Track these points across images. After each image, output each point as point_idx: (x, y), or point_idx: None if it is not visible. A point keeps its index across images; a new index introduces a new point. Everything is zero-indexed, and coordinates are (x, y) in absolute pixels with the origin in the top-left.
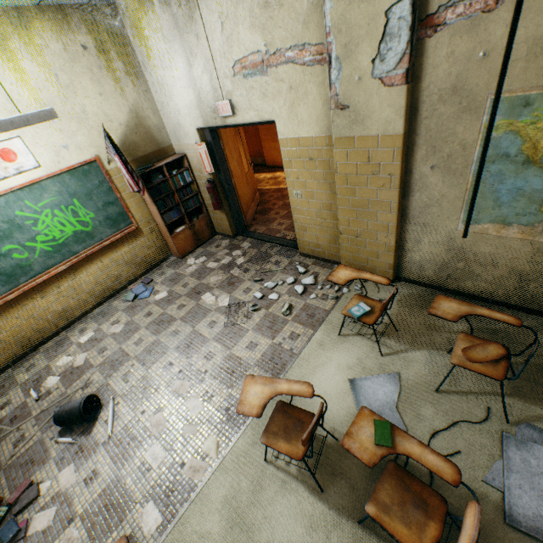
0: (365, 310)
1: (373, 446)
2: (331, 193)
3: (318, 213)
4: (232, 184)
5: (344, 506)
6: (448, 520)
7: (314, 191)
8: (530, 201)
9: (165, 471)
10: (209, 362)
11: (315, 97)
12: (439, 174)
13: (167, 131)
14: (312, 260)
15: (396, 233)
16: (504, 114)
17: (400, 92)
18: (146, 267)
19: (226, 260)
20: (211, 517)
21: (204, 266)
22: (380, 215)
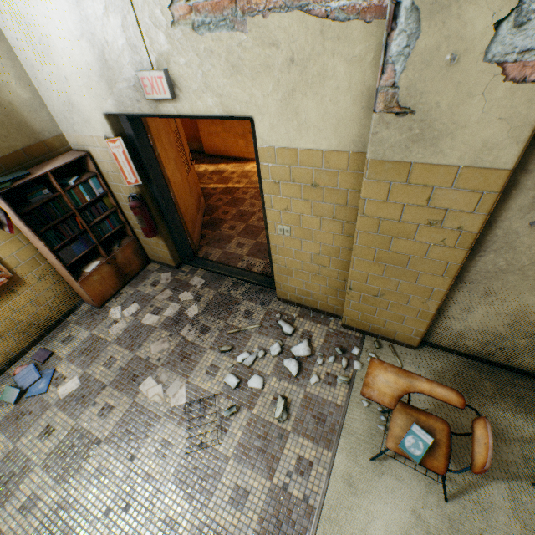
0: (426, 445)
1: None
2: (341, 236)
3: (315, 257)
4: (170, 198)
5: None
6: None
7: (312, 229)
8: None
9: None
10: None
11: (339, 85)
12: None
13: (50, 112)
14: (297, 310)
15: (441, 300)
16: None
17: None
18: (38, 331)
19: (172, 309)
20: None
21: (138, 323)
22: (423, 276)
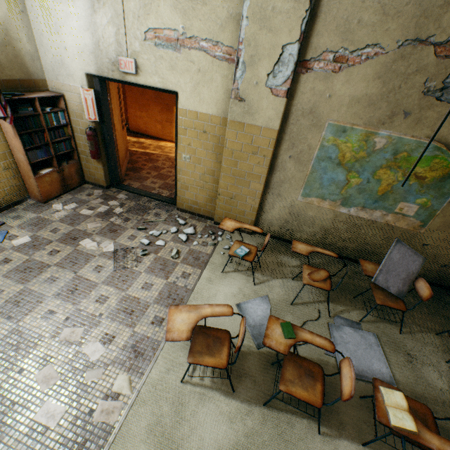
0: (246, 251)
1: (284, 340)
2: (216, 162)
3: (202, 176)
4: (113, 137)
5: (251, 397)
6: None
7: (202, 158)
8: (337, 187)
9: (68, 426)
10: (104, 305)
11: (218, 85)
12: (293, 162)
13: (42, 64)
14: (189, 215)
15: (261, 198)
16: (333, 134)
17: (281, 101)
18: None
19: (103, 208)
20: None
21: (77, 213)
22: (252, 184)
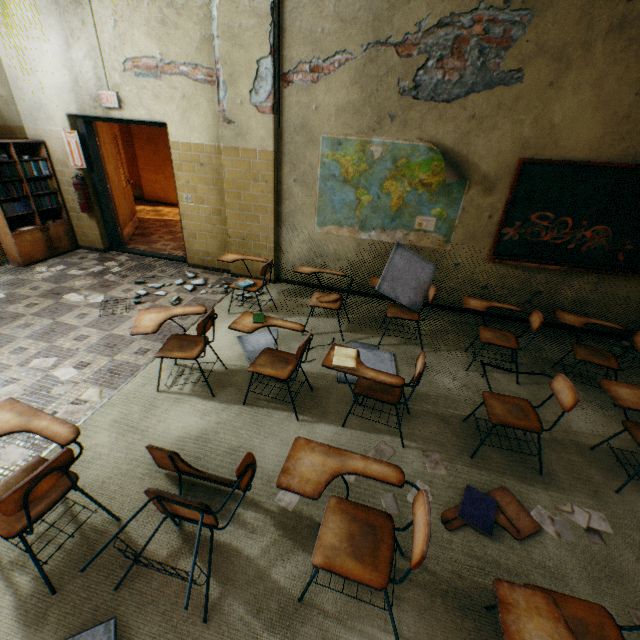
0: (250, 283)
1: (252, 325)
2: (220, 199)
3: (209, 219)
4: (108, 188)
5: (232, 400)
6: (306, 389)
7: (205, 196)
8: (350, 209)
9: None
10: (83, 342)
11: (206, 110)
12: (299, 186)
13: (19, 110)
14: (202, 270)
15: (275, 235)
16: (330, 148)
17: (270, 119)
18: None
19: (97, 268)
20: (99, 435)
21: (65, 273)
22: (262, 218)
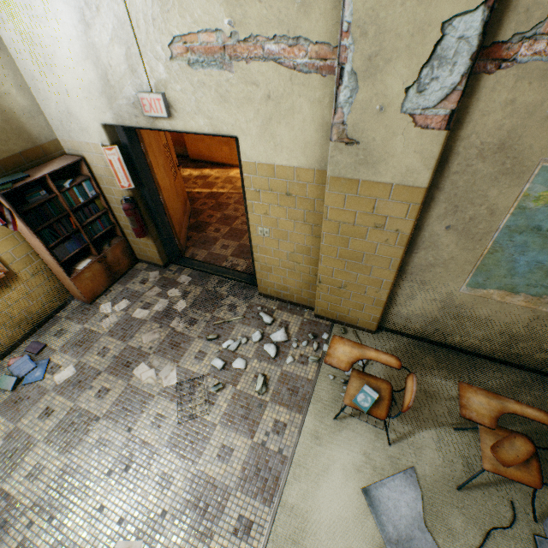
0: (373, 399)
1: None
2: (311, 237)
3: (290, 255)
4: (160, 201)
5: None
6: None
7: (288, 231)
8: (547, 275)
9: None
10: (167, 494)
11: (305, 118)
12: (454, 235)
13: (47, 119)
14: (276, 303)
15: (390, 289)
16: None
17: (435, 137)
18: (31, 325)
19: (161, 304)
20: None
21: (129, 317)
22: (375, 270)
